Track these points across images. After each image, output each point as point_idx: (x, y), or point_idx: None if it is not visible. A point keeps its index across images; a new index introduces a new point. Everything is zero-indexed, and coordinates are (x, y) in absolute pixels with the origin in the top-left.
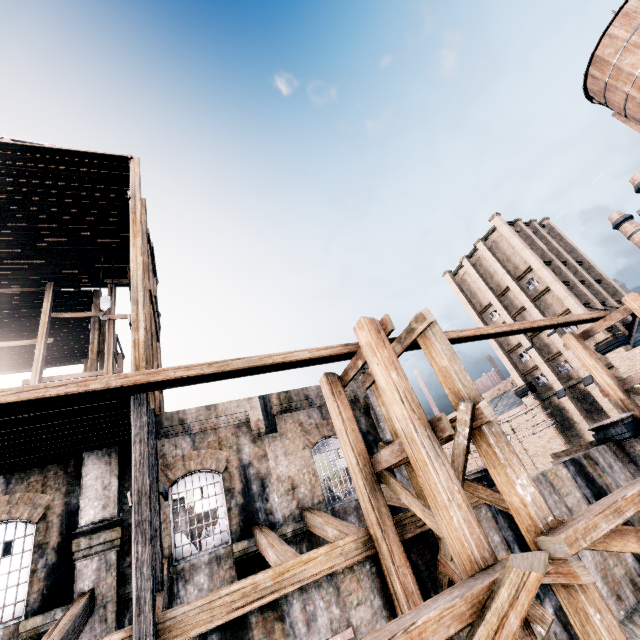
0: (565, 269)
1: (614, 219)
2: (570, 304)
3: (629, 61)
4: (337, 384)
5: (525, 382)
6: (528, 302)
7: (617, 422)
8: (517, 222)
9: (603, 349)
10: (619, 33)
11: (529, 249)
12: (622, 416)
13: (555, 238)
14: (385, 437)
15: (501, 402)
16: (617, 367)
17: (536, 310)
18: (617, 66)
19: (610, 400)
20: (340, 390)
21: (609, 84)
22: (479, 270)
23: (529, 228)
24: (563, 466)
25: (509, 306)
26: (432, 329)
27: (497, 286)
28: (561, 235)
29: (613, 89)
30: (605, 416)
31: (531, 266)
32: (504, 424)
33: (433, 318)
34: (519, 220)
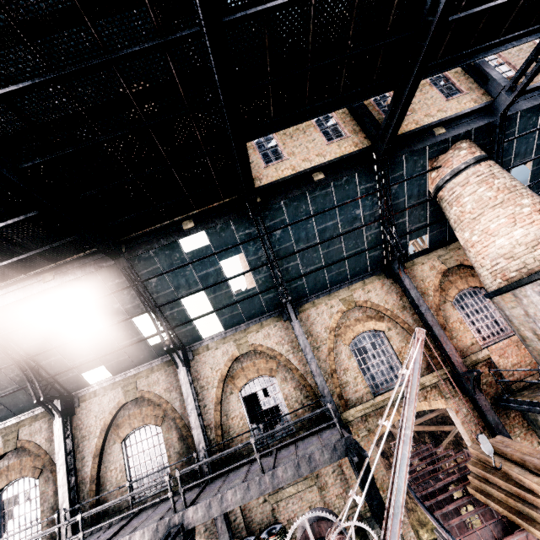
0: None
1: None
2: None
3: None
4: None
5: None
6: None
7: None
8: None
9: None
10: None
11: None
12: None
13: None
14: None
15: None
16: None
17: None
18: None
19: None
20: None
21: None
22: None
23: None
24: None
25: None
26: None
27: None
28: None
29: None
30: None
31: None
32: None
33: None
34: None
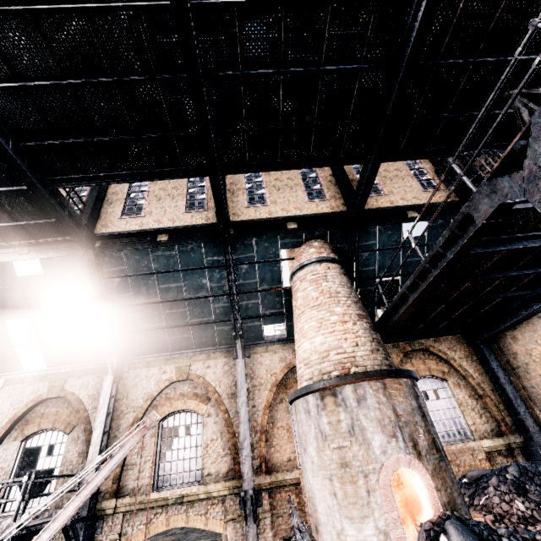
0: None
1: None
2: None
3: None
4: None
5: None
6: None
7: None
8: None
9: None
10: None
11: None
12: None
13: None
14: None
15: None
16: None
17: None
18: None
19: None
20: None
21: None
22: None
23: None
24: None
25: None
26: None
27: None
28: None
29: None
30: None
31: None
32: None
33: None
34: None
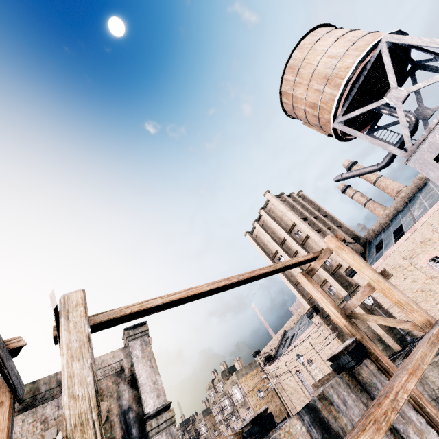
0: (316, 221)
1: (341, 188)
2: (323, 244)
3: (299, 92)
4: (3, 392)
5: (310, 305)
6: (298, 246)
7: (343, 351)
8: (282, 195)
9: (350, 273)
10: (289, 77)
11: (291, 211)
12: (346, 343)
13: (308, 202)
14: (145, 411)
15: (302, 322)
16: (362, 285)
17: (304, 251)
18: (294, 95)
19: (365, 311)
20: (3, 400)
21: (294, 106)
22: (266, 229)
23: (291, 198)
24: (297, 418)
25: (288, 251)
26: (69, 314)
27: (278, 238)
28: (311, 200)
29: (297, 108)
30: (366, 323)
31: (294, 222)
32: (305, 342)
33: (55, 303)
34: (283, 193)
